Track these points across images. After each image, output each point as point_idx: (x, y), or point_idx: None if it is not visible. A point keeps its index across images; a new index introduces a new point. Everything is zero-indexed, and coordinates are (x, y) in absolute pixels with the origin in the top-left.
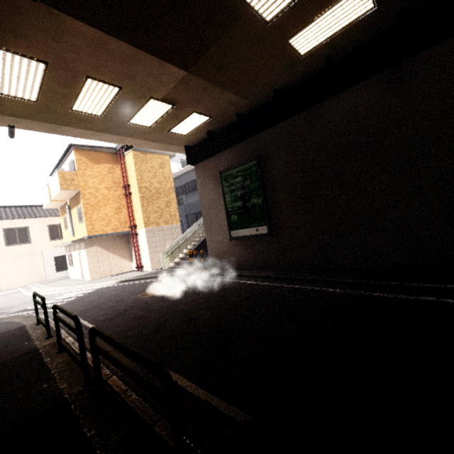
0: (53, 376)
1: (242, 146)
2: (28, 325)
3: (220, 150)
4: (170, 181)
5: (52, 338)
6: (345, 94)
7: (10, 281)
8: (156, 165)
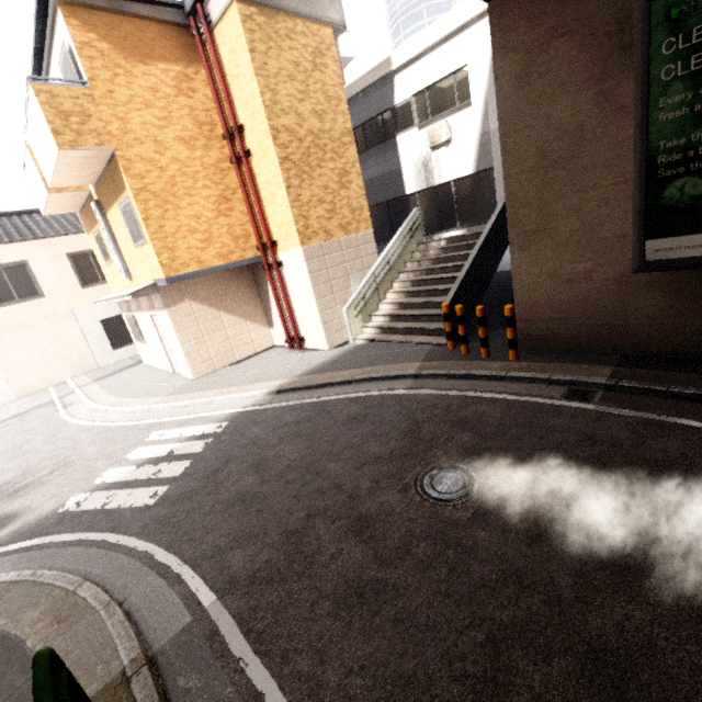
0: None
1: None
2: None
3: None
4: (342, 112)
5: None
6: None
7: (28, 378)
8: (304, 58)
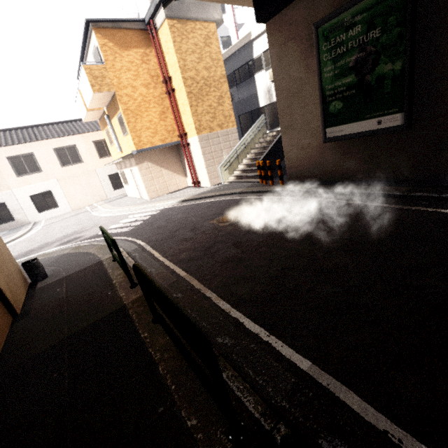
0: (165, 382)
1: None
2: (105, 261)
3: None
4: (220, 66)
5: (136, 287)
6: None
7: (77, 201)
8: (200, 41)
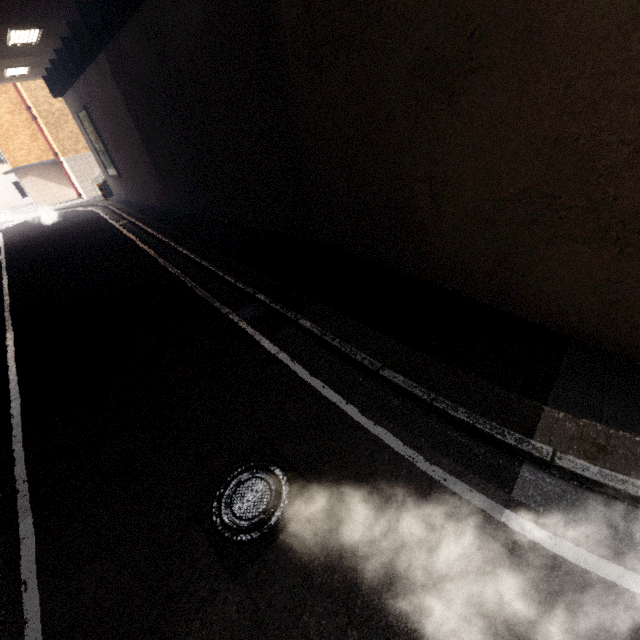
0: None
1: (74, 91)
2: None
3: (62, 91)
4: None
5: None
6: (90, 72)
7: None
8: None
